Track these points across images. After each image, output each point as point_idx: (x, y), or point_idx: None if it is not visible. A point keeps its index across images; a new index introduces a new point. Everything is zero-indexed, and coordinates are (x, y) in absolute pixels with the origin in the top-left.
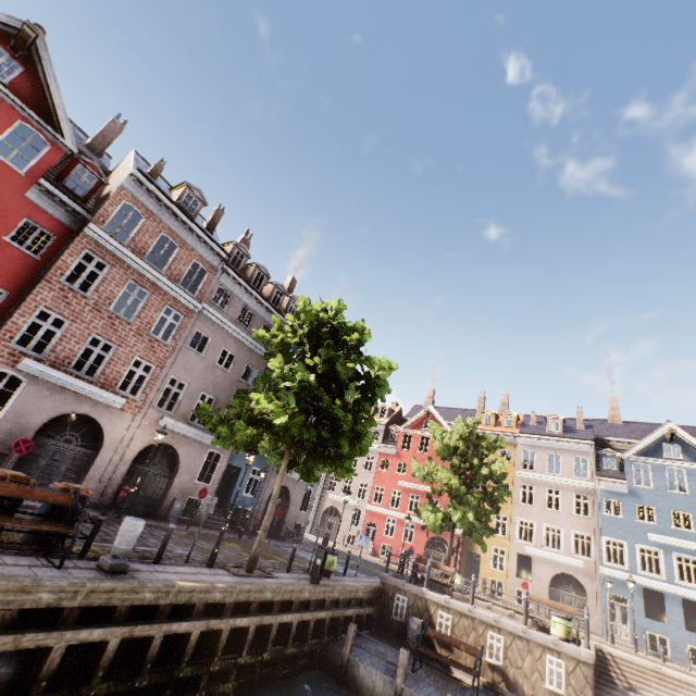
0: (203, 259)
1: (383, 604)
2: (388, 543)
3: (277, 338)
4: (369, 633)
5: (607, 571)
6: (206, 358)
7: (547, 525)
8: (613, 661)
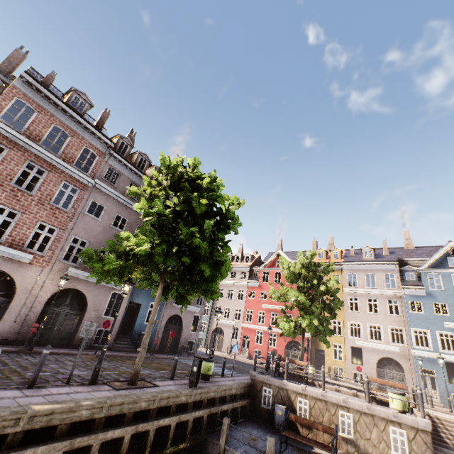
0: (93, 146)
1: (254, 396)
2: (259, 348)
3: (146, 191)
4: (244, 421)
5: (417, 352)
6: (102, 221)
7: (370, 324)
8: (441, 424)
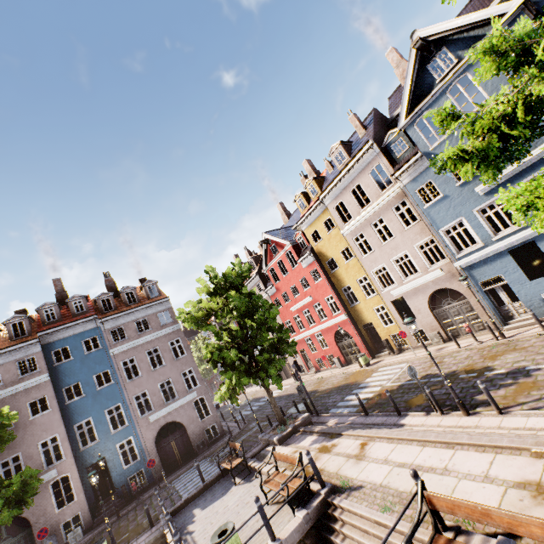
0: None
1: None
2: (318, 357)
3: None
4: None
5: (464, 263)
6: None
7: (394, 258)
8: (341, 520)
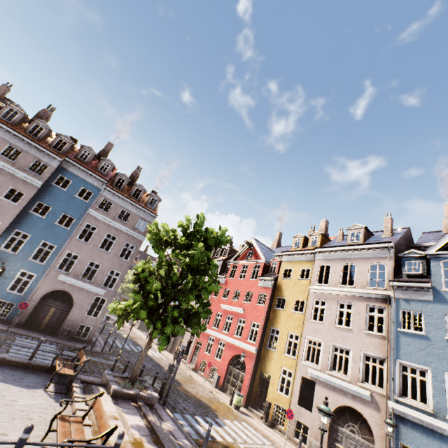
0: None
1: None
2: (205, 359)
3: None
4: None
5: (399, 410)
6: None
7: (335, 345)
8: None
